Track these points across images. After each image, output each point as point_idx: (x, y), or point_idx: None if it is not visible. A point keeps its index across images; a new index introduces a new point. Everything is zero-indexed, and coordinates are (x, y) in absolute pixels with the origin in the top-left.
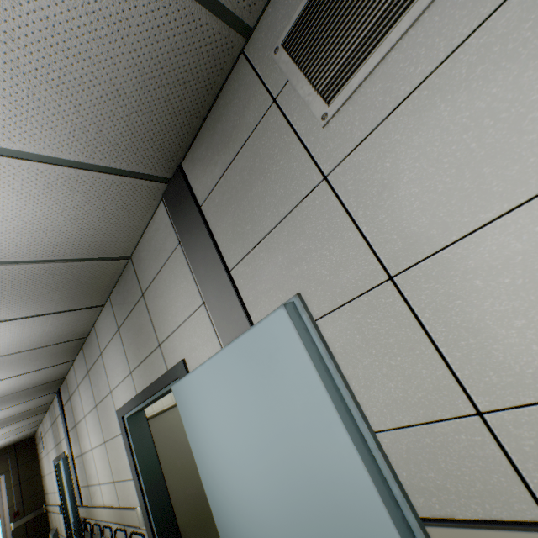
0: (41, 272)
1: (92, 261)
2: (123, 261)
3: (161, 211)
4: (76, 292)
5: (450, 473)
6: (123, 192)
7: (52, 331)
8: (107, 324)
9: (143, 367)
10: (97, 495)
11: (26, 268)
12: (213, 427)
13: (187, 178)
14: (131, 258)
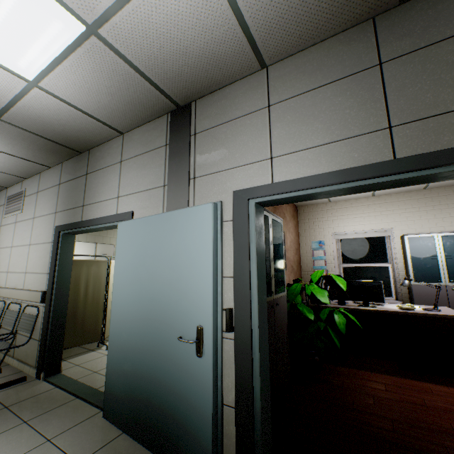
0: None
1: None
2: None
3: None
4: None
5: None
6: None
7: None
8: None
9: None
10: None
11: None
12: None
13: None
14: None
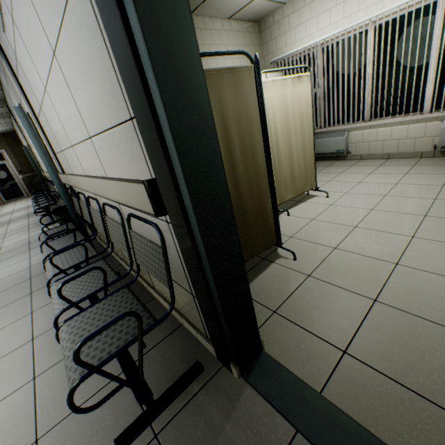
0: None
1: None
2: None
3: None
4: None
5: (67, 164)
6: None
7: None
8: (2, 76)
9: None
10: (44, 167)
11: None
12: None
13: None
14: None
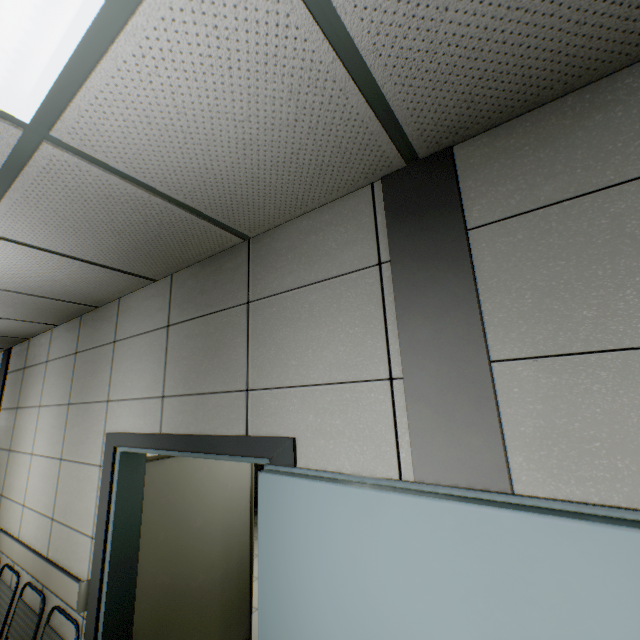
0: (121, 198)
1: (202, 218)
2: (236, 240)
3: (360, 199)
4: (140, 248)
5: None
6: (348, 141)
7: (62, 282)
8: (147, 308)
9: (193, 402)
10: (11, 516)
11: (106, 181)
12: (347, 597)
13: (457, 173)
14: (249, 240)
